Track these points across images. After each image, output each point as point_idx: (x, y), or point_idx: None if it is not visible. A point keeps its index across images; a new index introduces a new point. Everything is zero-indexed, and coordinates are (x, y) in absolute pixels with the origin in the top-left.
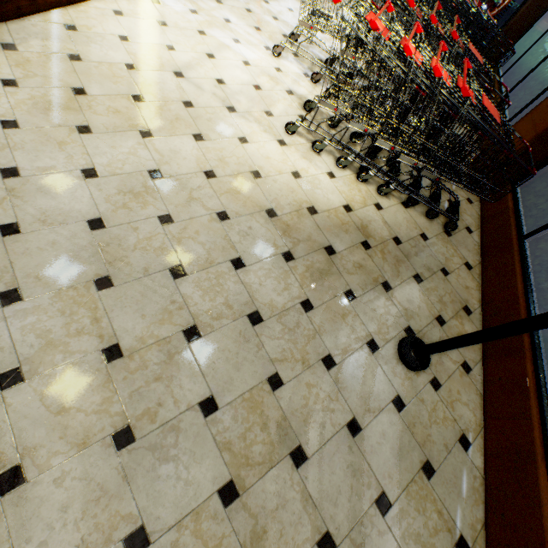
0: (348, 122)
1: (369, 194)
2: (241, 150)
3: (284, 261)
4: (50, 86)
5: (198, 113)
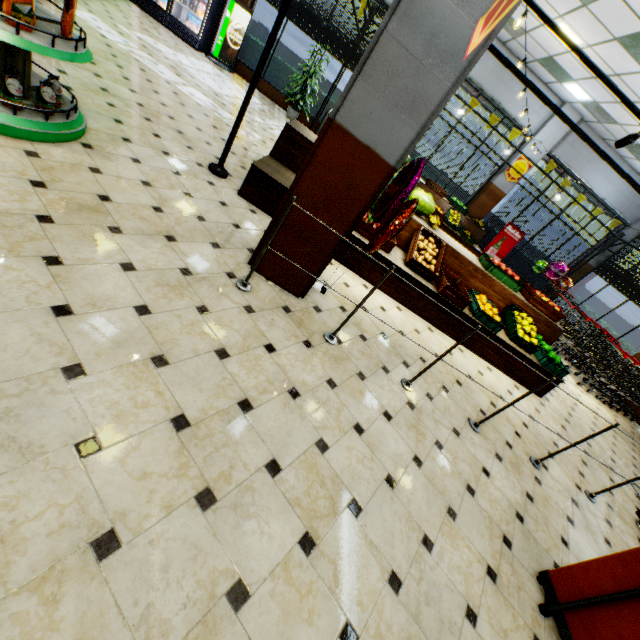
0: (585, 374)
1: (609, 410)
2: (584, 401)
3: (635, 453)
4: (551, 390)
5: (565, 386)
